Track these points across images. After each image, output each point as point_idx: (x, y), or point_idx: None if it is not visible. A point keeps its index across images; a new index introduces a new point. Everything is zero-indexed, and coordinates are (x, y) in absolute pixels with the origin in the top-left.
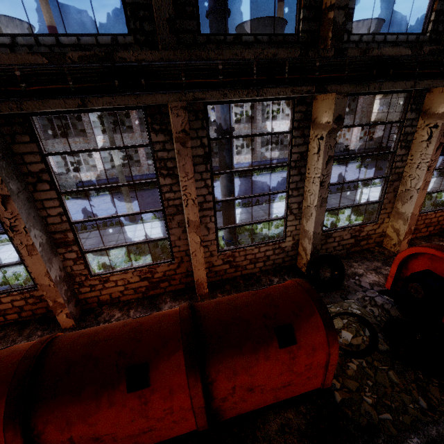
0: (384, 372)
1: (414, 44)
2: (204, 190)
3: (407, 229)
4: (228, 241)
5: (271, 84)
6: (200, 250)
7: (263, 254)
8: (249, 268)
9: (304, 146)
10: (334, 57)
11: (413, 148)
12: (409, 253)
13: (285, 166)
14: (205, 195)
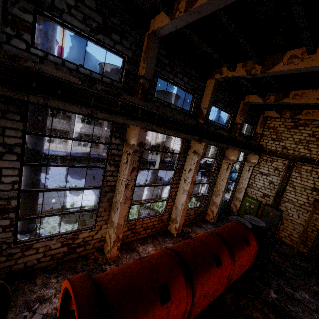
0: None
1: (110, 85)
2: None
3: (115, 237)
4: None
5: None
6: None
7: None
8: None
9: None
10: None
11: (120, 167)
12: (65, 285)
13: None
14: None
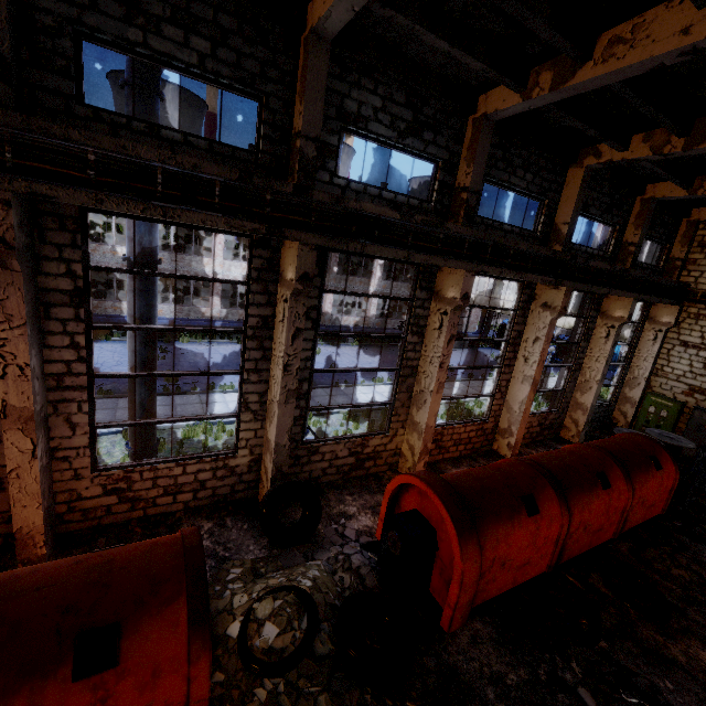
0: (312, 699)
1: (417, 210)
2: (69, 352)
3: (422, 446)
4: (134, 450)
5: (191, 206)
6: (32, 466)
7: (192, 477)
8: (162, 504)
9: (268, 308)
10: (295, 195)
11: (427, 337)
12: (398, 483)
13: (237, 332)
14: (70, 361)
